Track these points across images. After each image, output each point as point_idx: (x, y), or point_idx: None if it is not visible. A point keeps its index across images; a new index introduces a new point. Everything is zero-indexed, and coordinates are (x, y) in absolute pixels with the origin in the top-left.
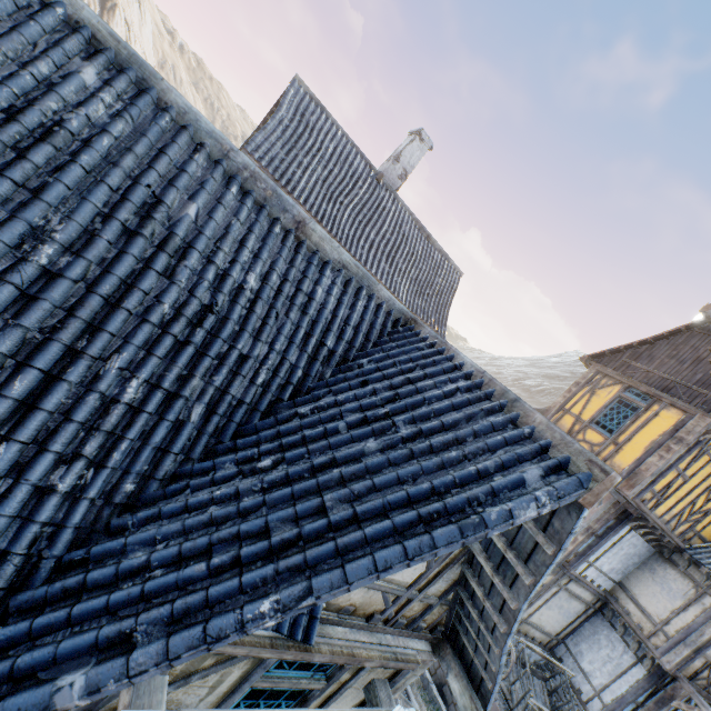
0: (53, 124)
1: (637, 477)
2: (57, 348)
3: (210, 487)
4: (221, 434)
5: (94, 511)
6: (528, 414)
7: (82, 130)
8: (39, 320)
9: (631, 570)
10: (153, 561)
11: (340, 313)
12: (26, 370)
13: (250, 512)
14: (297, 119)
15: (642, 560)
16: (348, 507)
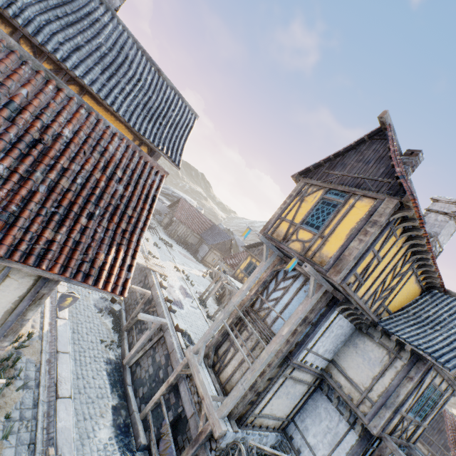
0: None
1: (342, 262)
2: None
3: None
4: None
5: None
6: None
7: None
8: None
9: (340, 347)
10: None
11: None
12: None
13: None
14: None
15: (347, 337)
16: None
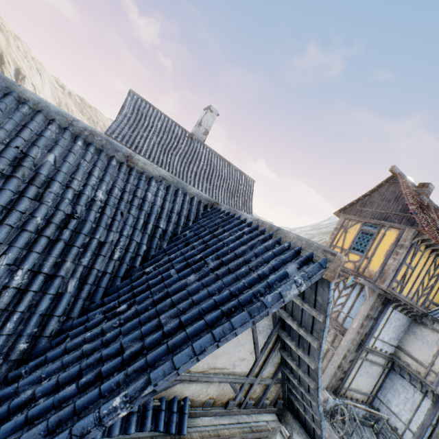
0: None
1: (384, 274)
2: None
3: (84, 332)
4: (93, 297)
5: None
6: (286, 235)
7: None
8: None
9: (402, 336)
10: (37, 393)
11: (166, 206)
12: None
13: (111, 341)
14: (135, 112)
15: (406, 327)
16: (177, 319)
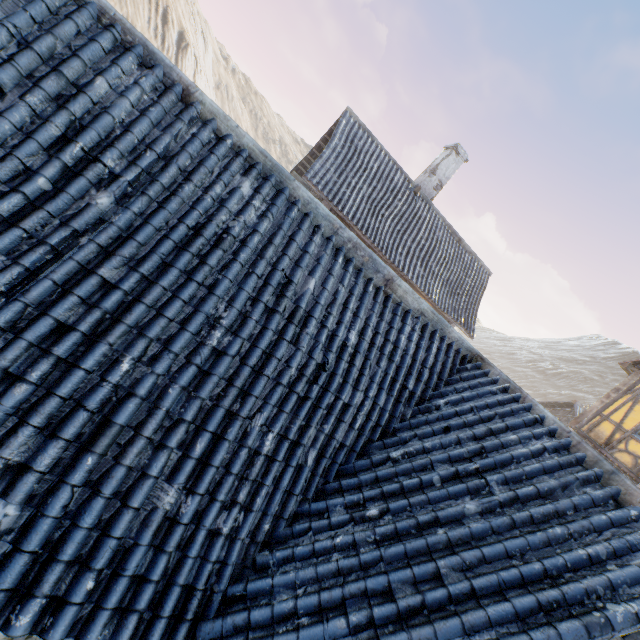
0: (222, 232)
1: None
2: (221, 413)
3: (328, 530)
4: (328, 474)
5: (244, 548)
6: (630, 493)
7: (240, 232)
8: (210, 391)
9: None
10: (299, 608)
11: (419, 357)
12: (203, 434)
13: (370, 566)
14: (347, 145)
15: None
16: (461, 576)
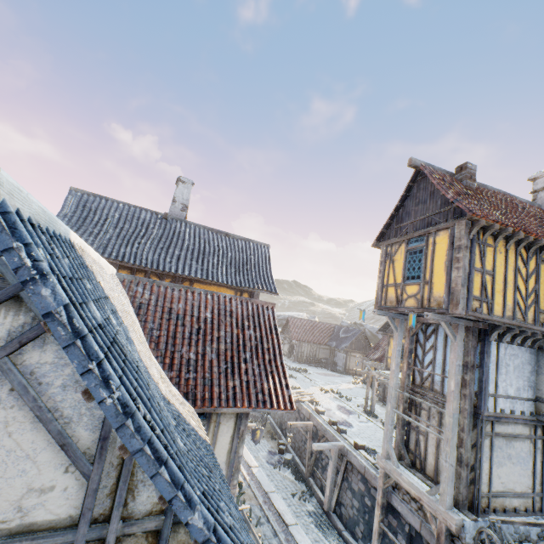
0: None
1: (454, 295)
2: None
3: None
4: None
5: None
6: None
7: None
8: None
9: (534, 380)
10: None
11: None
12: None
13: None
14: (80, 210)
15: (534, 365)
16: None
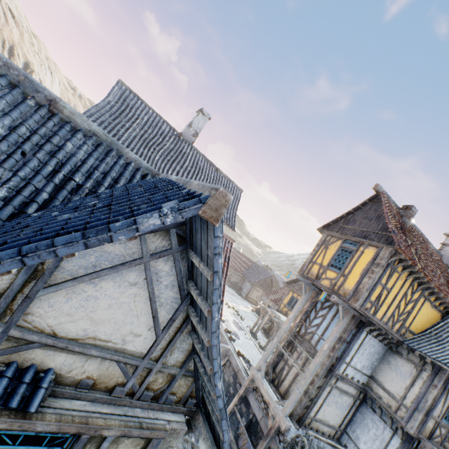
0: None
1: (358, 293)
2: None
3: None
4: None
5: None
6: (191, 185)
7: None
8: None
9: (376, 365)
10: None
11: (89, 161)
12: None
13: None
14: (120, 102)
15: (381, 356)
16: None
